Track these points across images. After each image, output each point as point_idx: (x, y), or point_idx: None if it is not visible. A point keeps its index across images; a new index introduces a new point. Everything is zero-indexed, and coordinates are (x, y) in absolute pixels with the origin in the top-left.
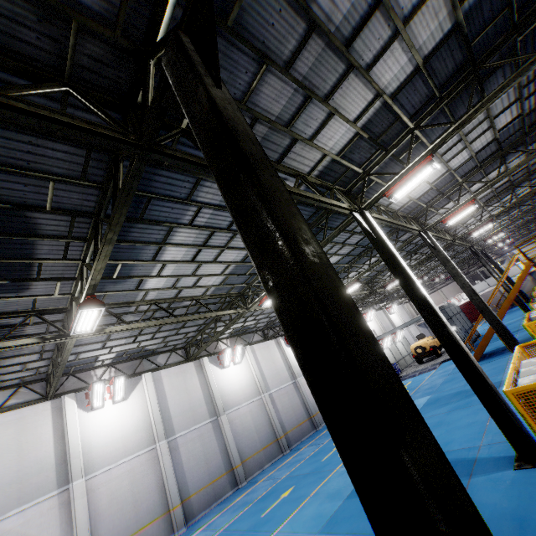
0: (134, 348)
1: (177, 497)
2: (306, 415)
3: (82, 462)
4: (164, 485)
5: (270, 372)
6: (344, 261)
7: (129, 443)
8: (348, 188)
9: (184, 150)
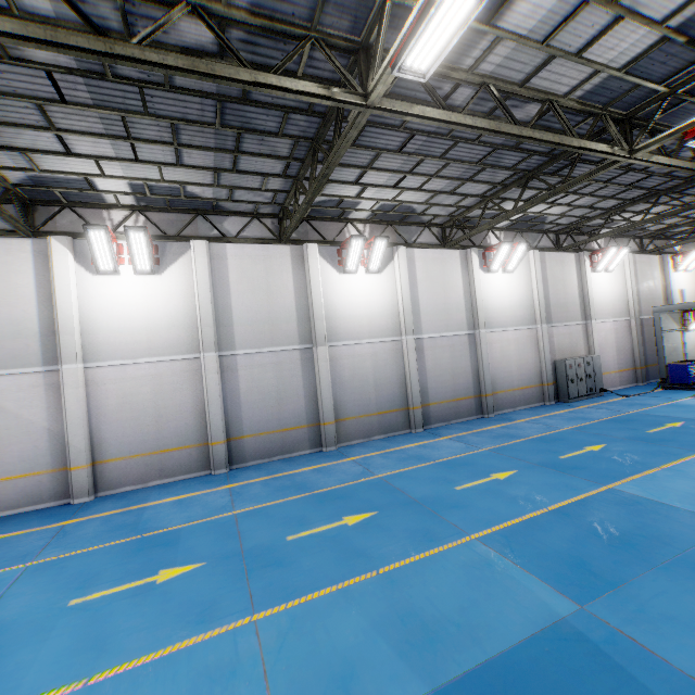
0: (157, 181)
1: (221, 432)
2: (474, 391)
3: (78, 343)
4: (205, 410)
5: (431, 304)
6: None
7: (157, 339)
8: None
9: None
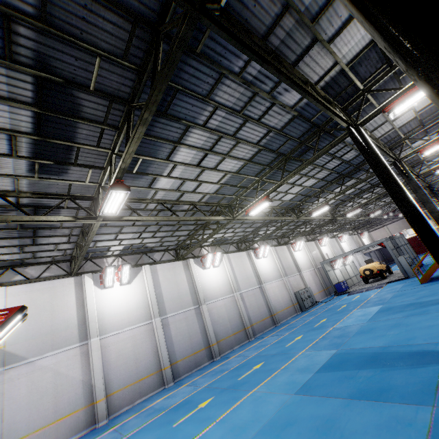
0: (138, 244)
1: (168, 360)
2: (269, 313)
3: (97, 326)
4: (158, 351)
5: (241, 276)
6: (318, 186)
7: (132, 316)
8: (345, 105)
9: (216, 38)
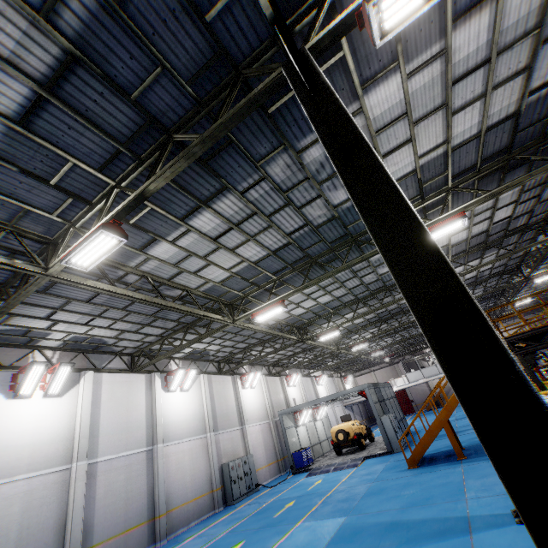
0: None
1: None
2: (148, 514)
3: None
4: None
5: (112, 424)
6: (270, 267)
7: None
8: (289, 23)
9: None
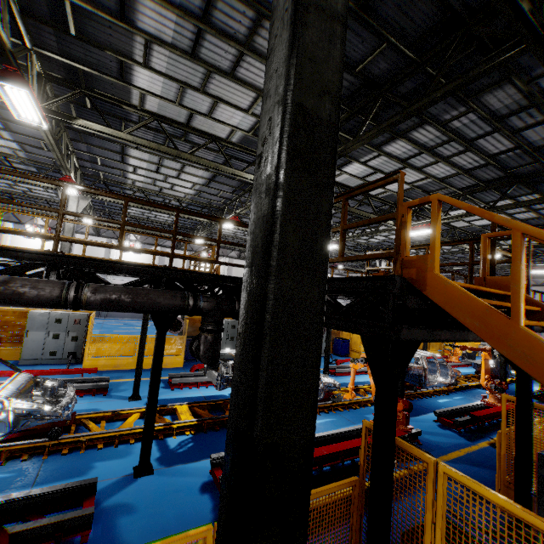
0: None
1: None
2: None
3: None
4: None
5: None
6: None
7: None
8: None
9: None
